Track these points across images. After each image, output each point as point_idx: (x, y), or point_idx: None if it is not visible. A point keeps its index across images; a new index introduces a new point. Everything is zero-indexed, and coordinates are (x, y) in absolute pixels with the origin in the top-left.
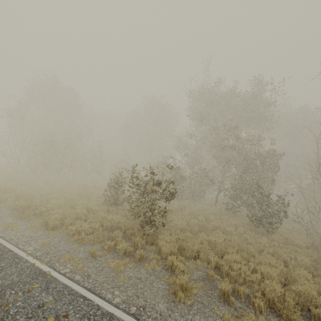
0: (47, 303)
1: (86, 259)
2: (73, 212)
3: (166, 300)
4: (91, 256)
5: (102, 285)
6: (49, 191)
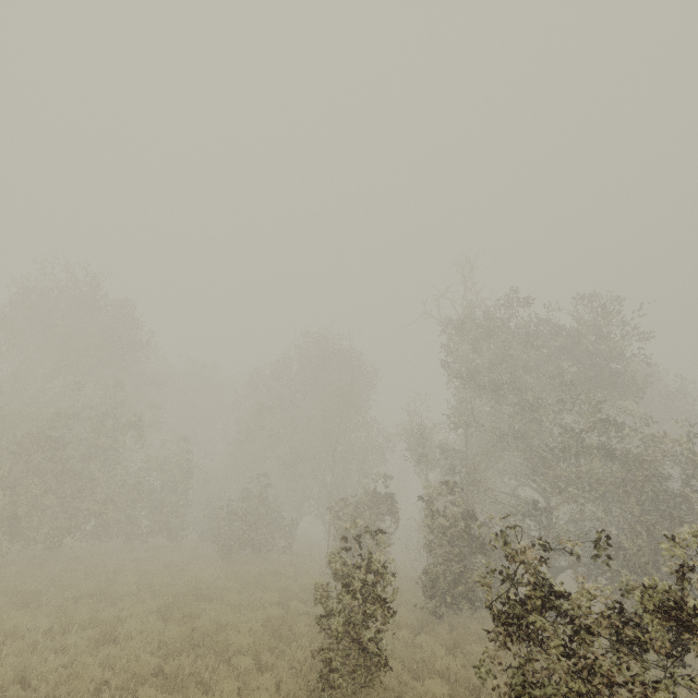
0: None
1: None
2: None
3: None
4: None
5: None
6: (52, 643)
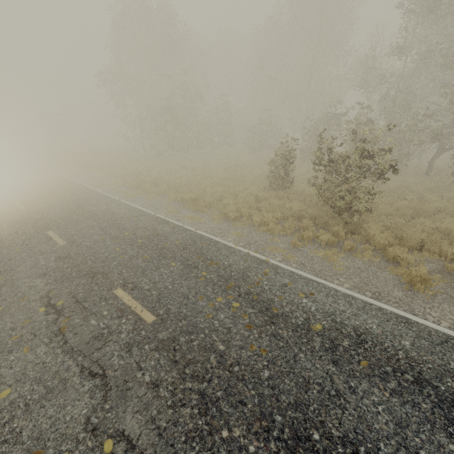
0: (289, 284)
1: (289, 249)
2: (246, 202)
3: (400, 288)
4: (292, 246)
5: (322, 272)
6: (194, 177)
